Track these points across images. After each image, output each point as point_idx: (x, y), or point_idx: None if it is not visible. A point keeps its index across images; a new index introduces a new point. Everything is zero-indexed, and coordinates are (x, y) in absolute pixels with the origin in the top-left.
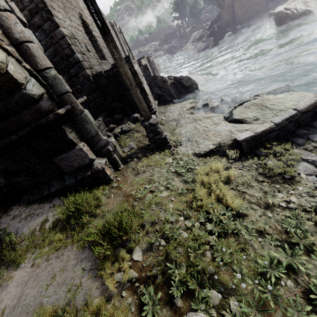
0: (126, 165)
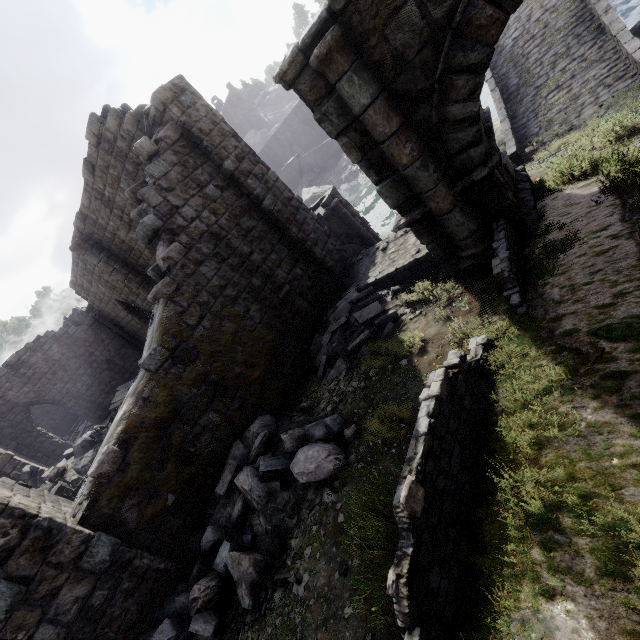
0: None
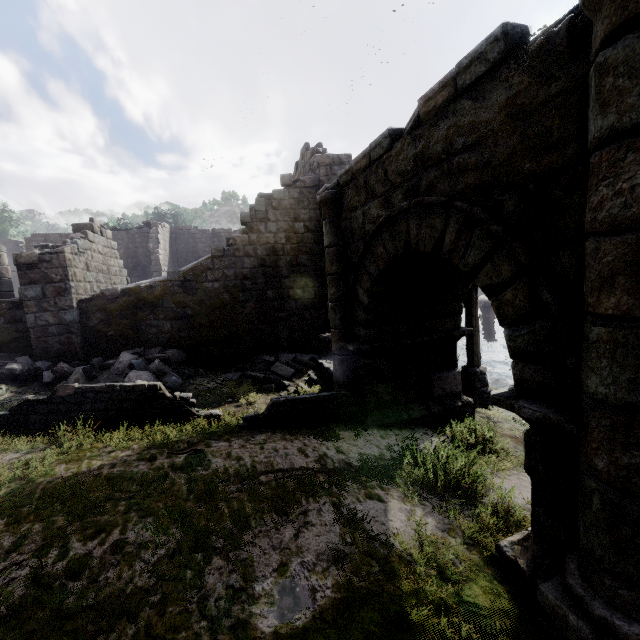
0: None
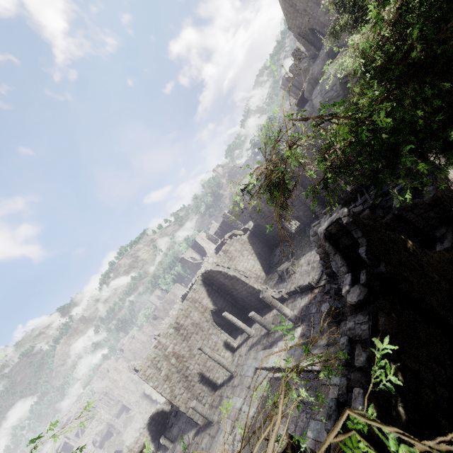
0: (118, 432)
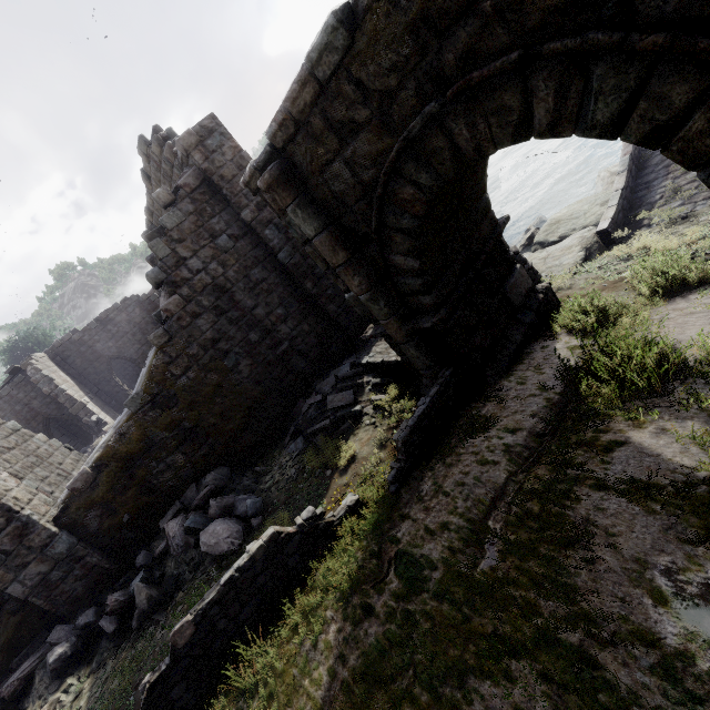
0: None
